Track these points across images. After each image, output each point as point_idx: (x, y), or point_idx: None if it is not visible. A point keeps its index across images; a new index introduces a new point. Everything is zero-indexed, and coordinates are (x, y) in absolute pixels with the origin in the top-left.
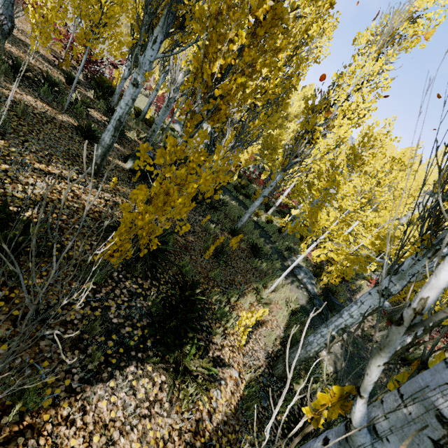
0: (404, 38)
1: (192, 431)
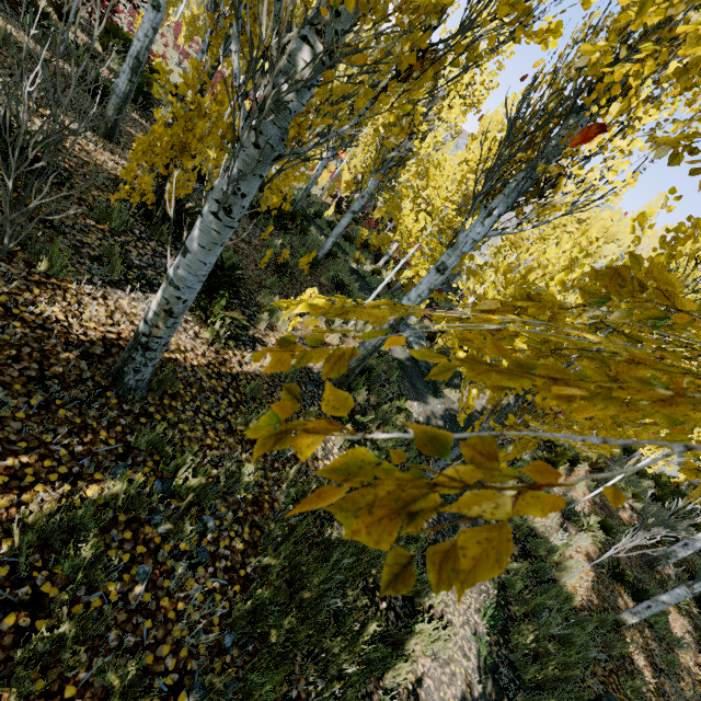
0: None
1: (217, 361)
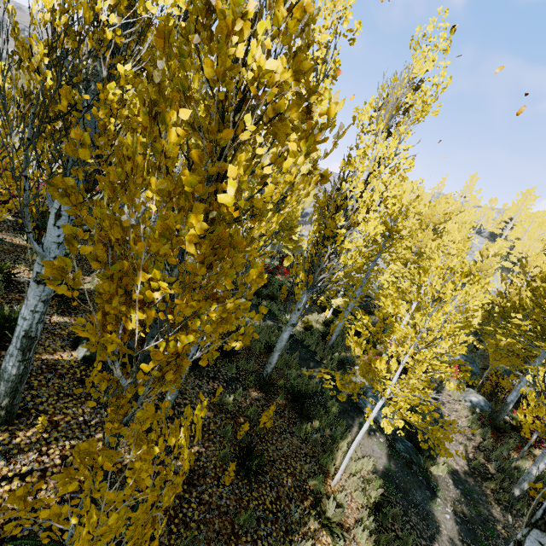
0: (411, 104)
1: None
